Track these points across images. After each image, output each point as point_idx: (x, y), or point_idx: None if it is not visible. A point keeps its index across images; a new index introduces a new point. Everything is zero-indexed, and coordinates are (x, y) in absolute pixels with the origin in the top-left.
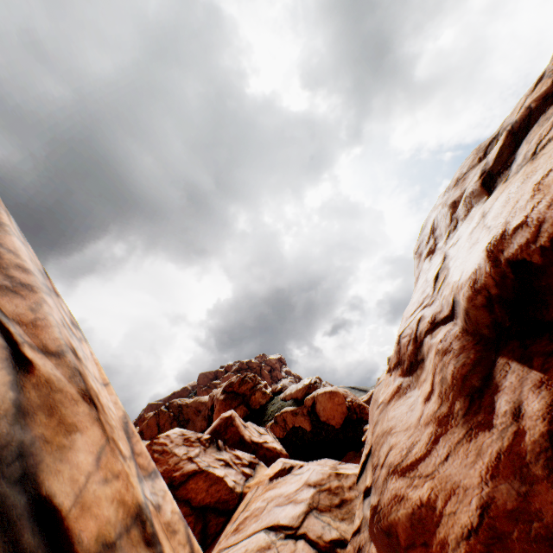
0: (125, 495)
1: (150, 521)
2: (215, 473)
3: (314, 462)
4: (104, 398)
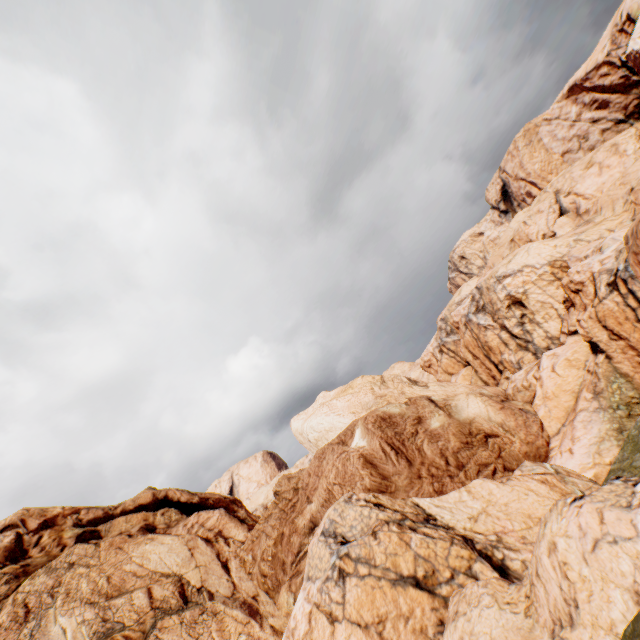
0: (497, 360)
1: (501, 362)
2: (561, 328)
3: (526, 373)
4: (492, 344)
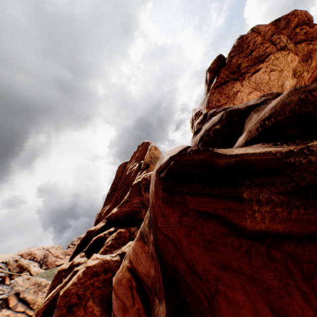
0: None
1: None
2: None
3: None
4: None
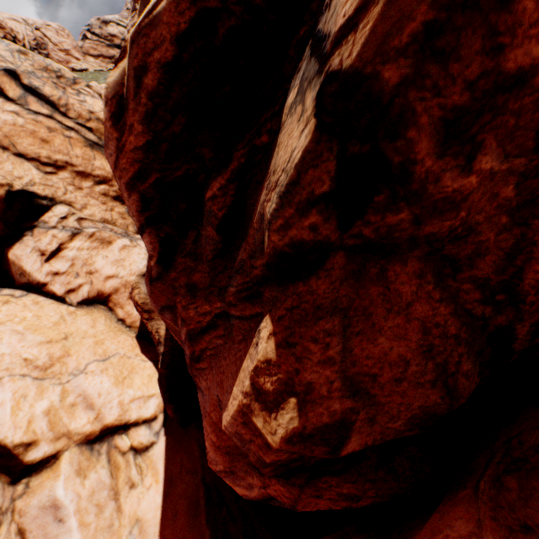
0: None
1: None
2: None
3: None
4: None
